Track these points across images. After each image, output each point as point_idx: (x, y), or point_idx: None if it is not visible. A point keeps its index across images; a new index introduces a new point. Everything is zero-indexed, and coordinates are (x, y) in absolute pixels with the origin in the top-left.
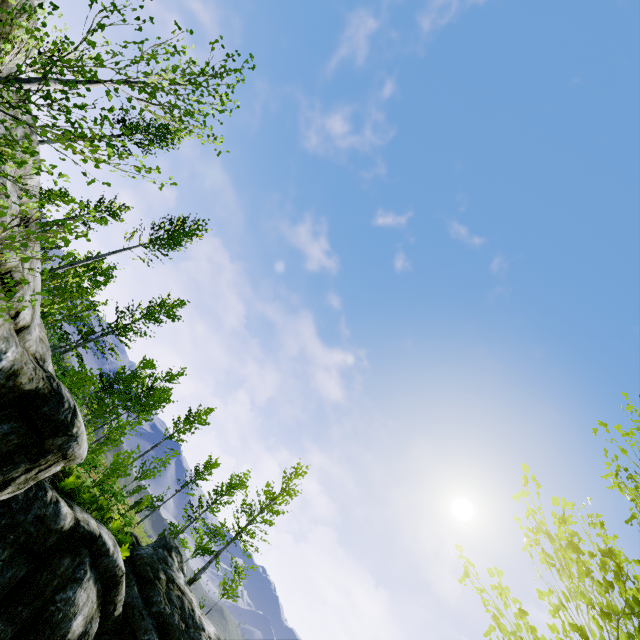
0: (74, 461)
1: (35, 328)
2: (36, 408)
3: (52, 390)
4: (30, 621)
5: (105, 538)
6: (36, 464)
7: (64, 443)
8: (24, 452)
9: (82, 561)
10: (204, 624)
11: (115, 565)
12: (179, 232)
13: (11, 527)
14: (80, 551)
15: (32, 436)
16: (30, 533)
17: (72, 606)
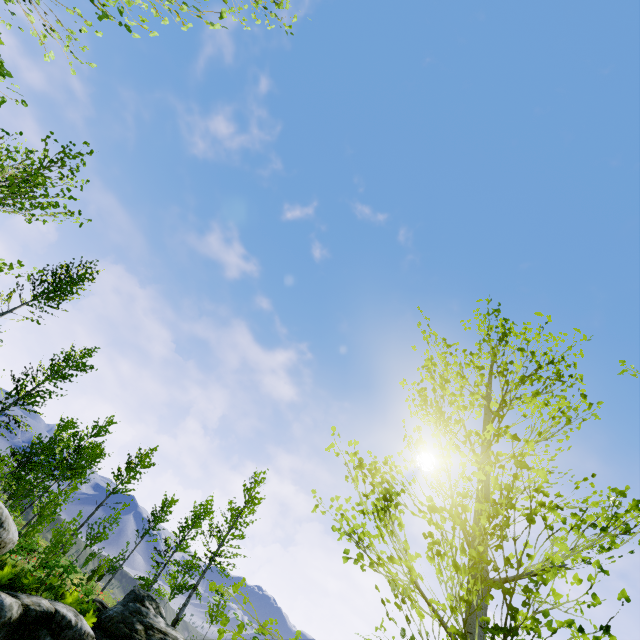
0: (5, 548)
1: None
2: None
3: None
4: None
5: (63, 612)
6: None
7: None
8: None
9: None
10: None
11: (82, 633)
12: (66, 281)
13: None
14: (38, 634)
15: None
16: None
17: None
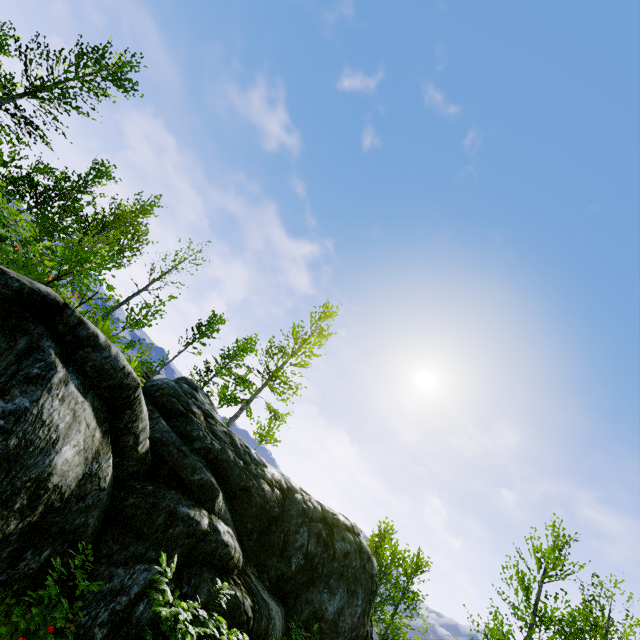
0: None
1: None
2: None
3: None
4: None
5: (81, 317)
6: None
7: None
8: None
9: (36, 346)
10: (264, 461)
11: (117, 367)
12: None
13: None
14: (24, 326)
15: None
16: None
17: (38, 427)
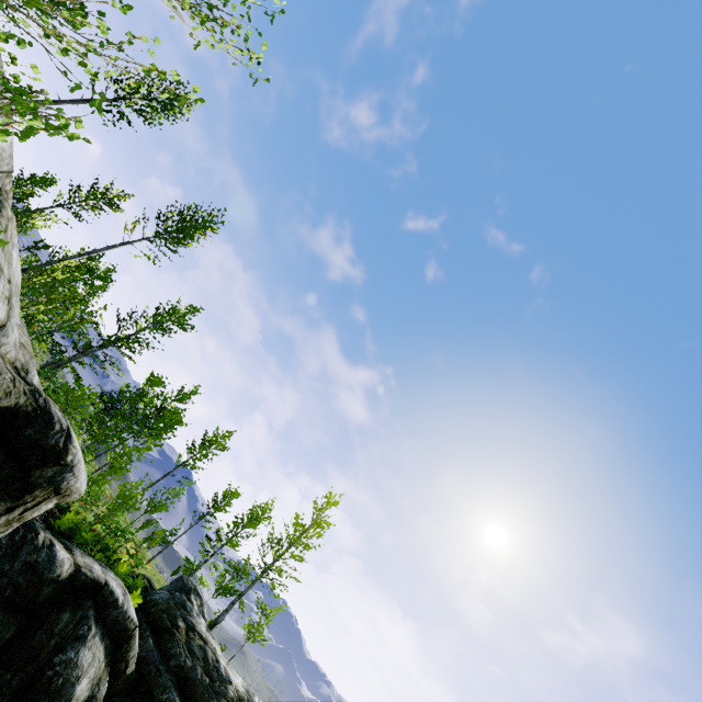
0: (70, 497)
1: (13, 329)
2: (17, 430)
3: (37, 408)
4: (22, 690)
5: (112, 586)
6: (20, 502)
7: (56, 475)
8: (3, 487)
9: (85, 615)
10: (231, 676)
11: (126, 617)
12: (190, 223)
13: None
14: (82, 603)
15: (13, 466)
16: (18, 585)
17: (74, 669)
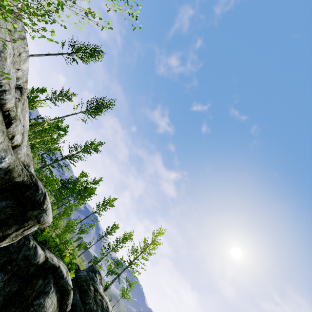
0: (44, 224)
1: (24, 147)
2: (22, 192)
3: (32, 182)
4: None
5: (61, 268)
6: (22, 226)
7: (38, 214)
8: (15, 218)
9: (49, 281)
10: None
11: (67, 283)
12: (101, 105)
13: (9, 262)
14: (48, 276)
15: (20, 209)
16: (20, 265)
17: (43, 308)
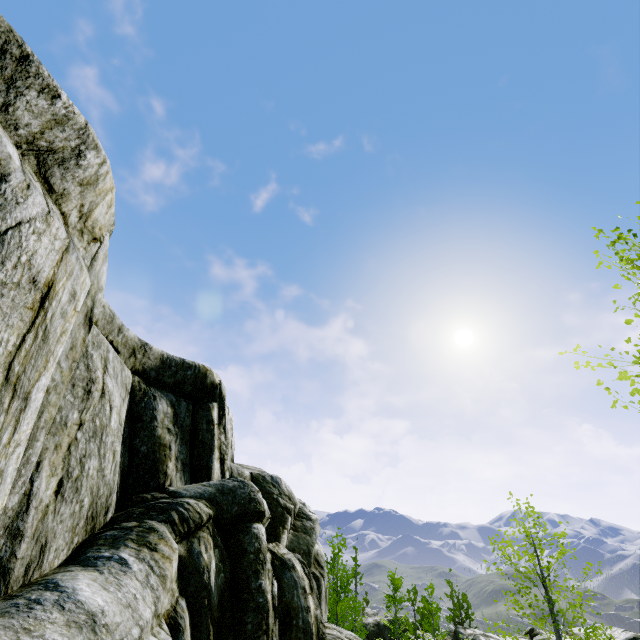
0: None
1: None
2: None
3: None
4: None
5: None
6: None
7: None
8: None
9: None
10: (369, 622)
11: None
12: None
13: None
14: None
15: None
16: None
17: None
